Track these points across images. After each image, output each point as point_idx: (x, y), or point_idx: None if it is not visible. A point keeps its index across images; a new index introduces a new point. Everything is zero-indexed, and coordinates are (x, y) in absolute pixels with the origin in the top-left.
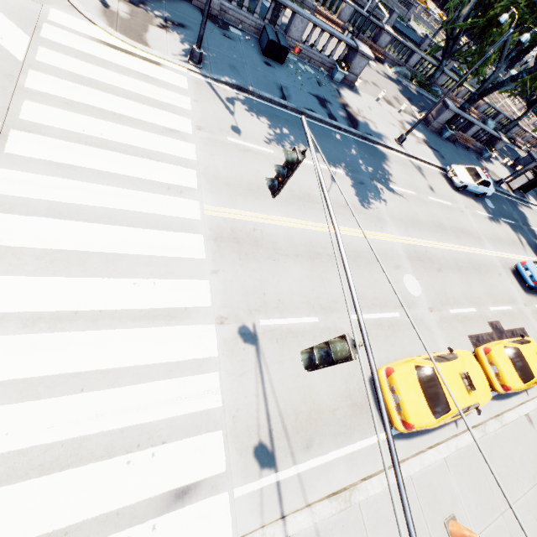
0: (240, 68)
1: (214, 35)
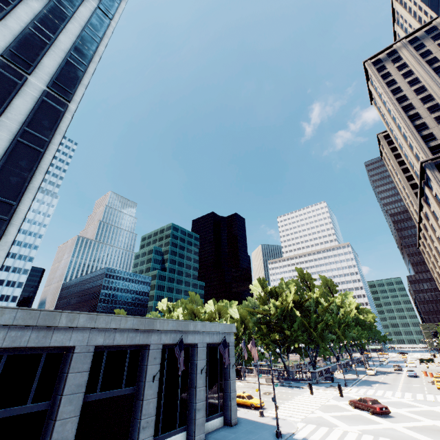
0: (343, 384)
1: (331, 383)
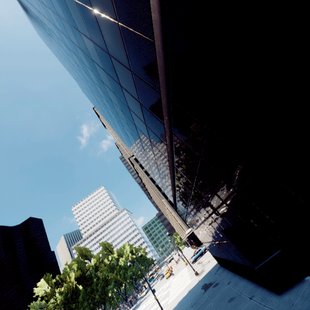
0: None
1: None
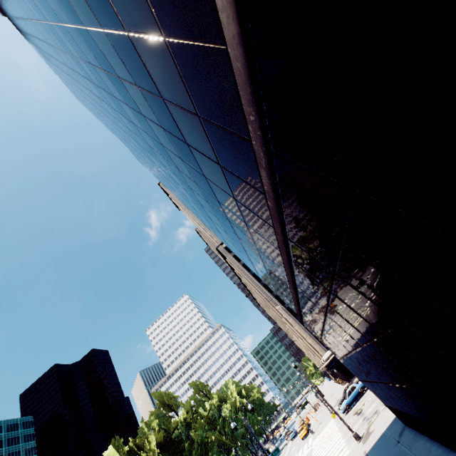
0: None
1: None
